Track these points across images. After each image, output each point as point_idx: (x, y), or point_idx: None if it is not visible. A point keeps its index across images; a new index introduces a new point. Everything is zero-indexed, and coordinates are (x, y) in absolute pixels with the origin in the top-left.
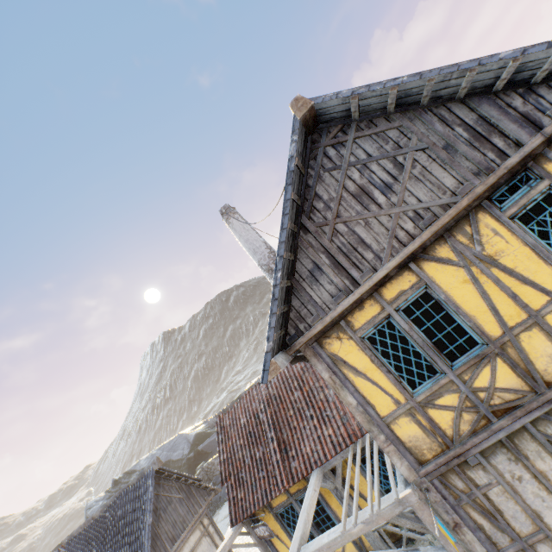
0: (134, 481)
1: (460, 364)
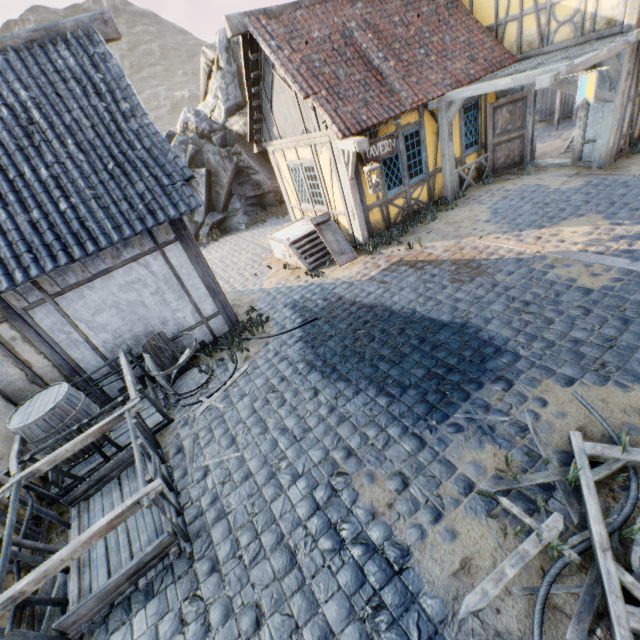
0: (10, 42)
1: None
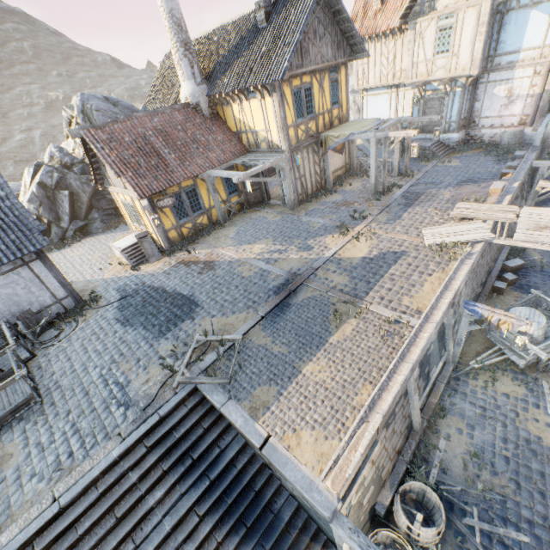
0: None
1: (308, 117)
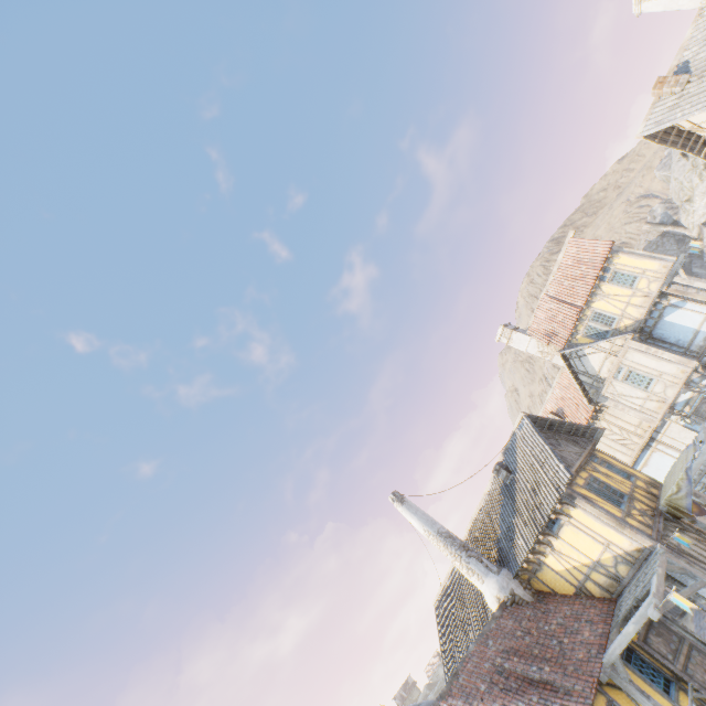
0: None
1: (626, 500)
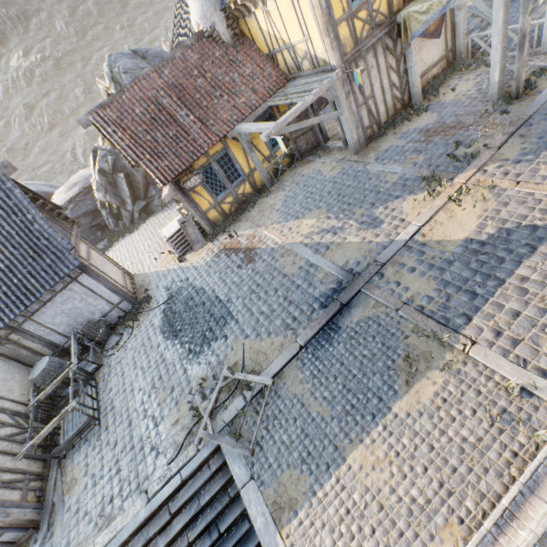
0: None
1: None
